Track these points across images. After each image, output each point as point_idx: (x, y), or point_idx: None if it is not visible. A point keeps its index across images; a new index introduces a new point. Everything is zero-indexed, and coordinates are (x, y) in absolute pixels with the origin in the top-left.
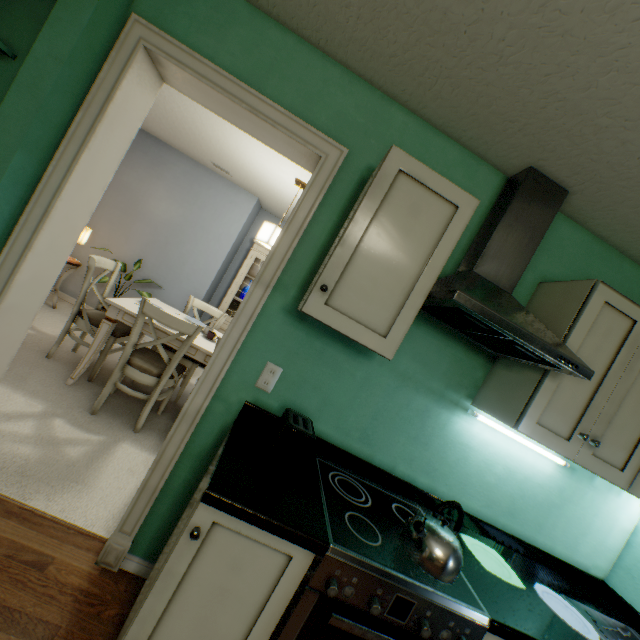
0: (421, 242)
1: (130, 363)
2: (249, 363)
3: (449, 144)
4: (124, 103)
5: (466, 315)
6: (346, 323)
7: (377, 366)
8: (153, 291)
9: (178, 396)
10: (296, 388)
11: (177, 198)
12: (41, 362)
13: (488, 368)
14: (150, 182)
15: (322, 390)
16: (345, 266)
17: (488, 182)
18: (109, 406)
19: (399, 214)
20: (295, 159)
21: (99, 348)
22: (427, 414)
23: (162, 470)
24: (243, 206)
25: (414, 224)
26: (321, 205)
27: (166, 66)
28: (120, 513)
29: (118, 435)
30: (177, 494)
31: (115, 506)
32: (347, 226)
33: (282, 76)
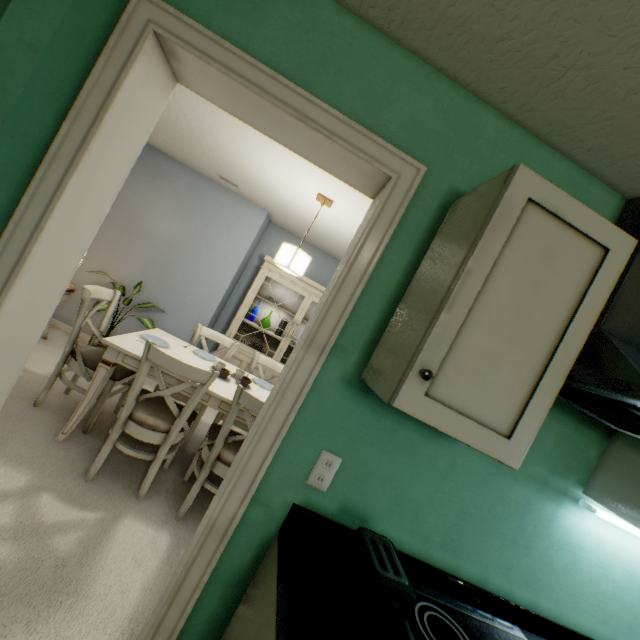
0: (556, 300)
1: (132, 417)
2: (297, 453)
3: (553, 157)
4: (127, 109)
5: (637, 411)
6: (455, 420)
7: (463, 449)
8: (155, 315)
9: (186, 441)
10: (359, 483)
11: (180, 214)
12: (27, 413)
13: (603, 445)
14: (150, 197)
15: (393, 484)
16: (452, 338)
17: (602, 205)
18: (107, 465)
19: (526, 261)
20: (347, 178)
21: (95, 396)
22: (527, 508)
23: (182, 604)
24: (252, 221)
25: (547, 275)
26: (390, 240)
27: (183, 59)
28: (123, 635)
29: (119, 507)
30: (202, 633)
31: (117, 624)
32: (453, 280)
33: (338, 71)
